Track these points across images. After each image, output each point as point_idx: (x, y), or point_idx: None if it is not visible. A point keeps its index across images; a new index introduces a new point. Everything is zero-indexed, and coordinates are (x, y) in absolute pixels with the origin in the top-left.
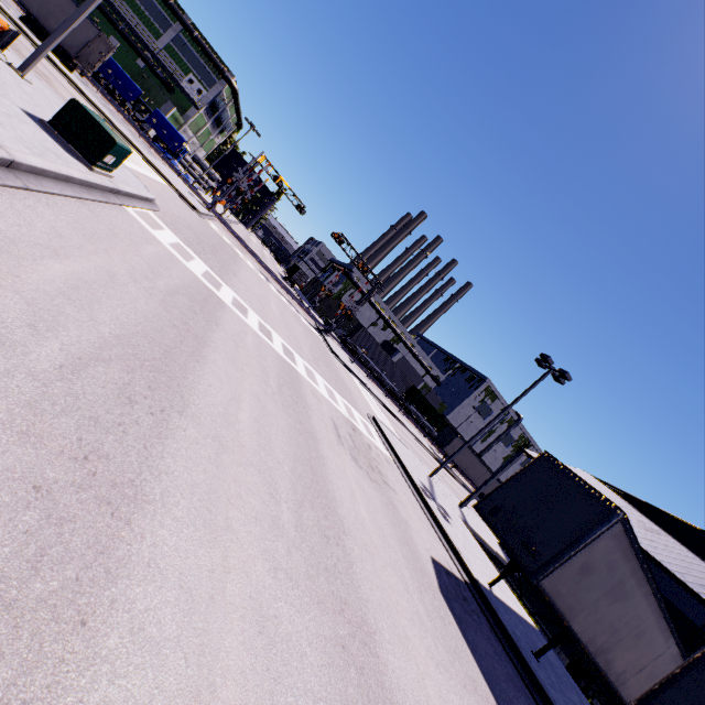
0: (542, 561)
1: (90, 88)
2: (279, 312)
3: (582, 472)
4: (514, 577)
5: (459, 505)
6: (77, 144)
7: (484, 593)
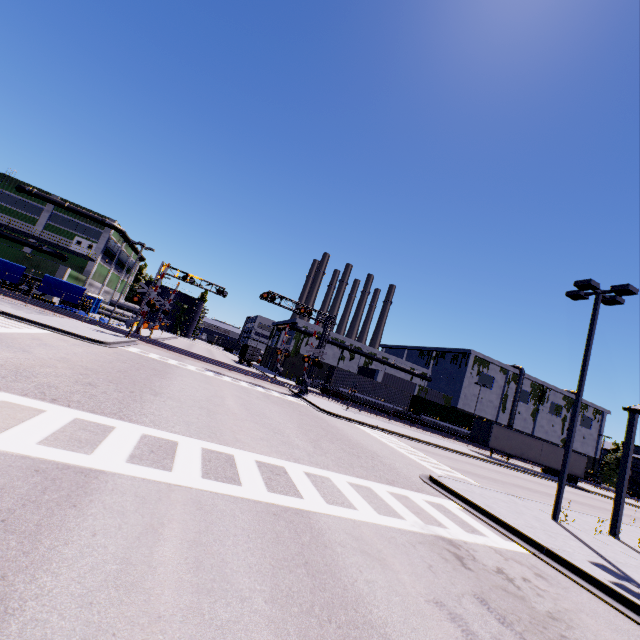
0: None
1: None
2: (240, 405)
3: None
4: None
5: (611, 533)
6: None
7: None
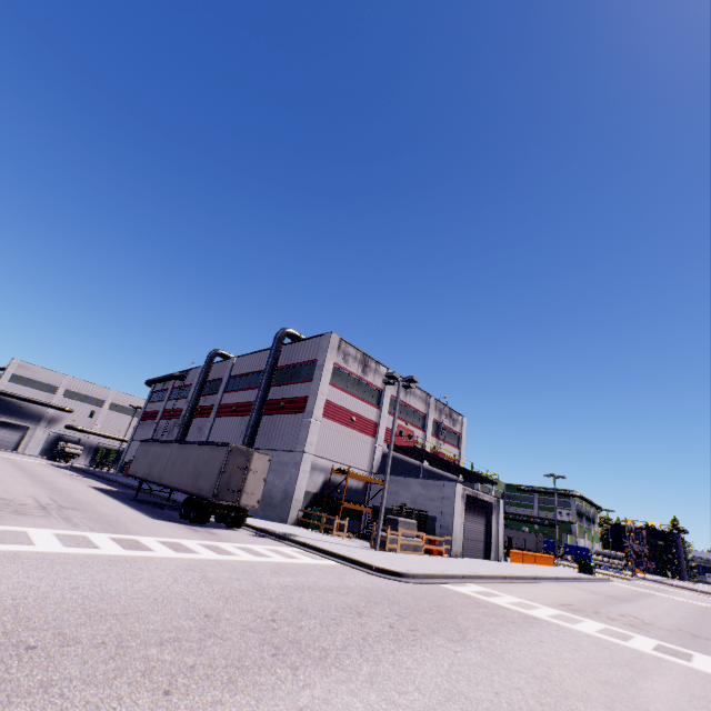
0: None
1: None
2: None
3: None
4: None
5: None
6: (585, 571)
7: None
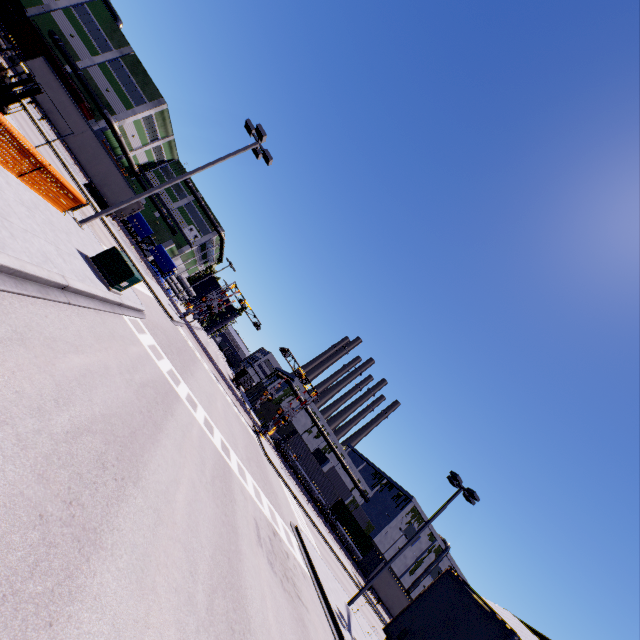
0: None
1: (116, 227)
2: (223, 410)
3: (504, 610)
4: None
5: None
6: (106, 273)
7: None
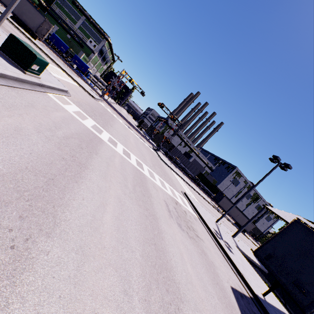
0: (311, 298)
1: (45, 47)
2: (134, 142)
3: (298, 216)
4: (264, 273)
5: (232, 236)
6: (16, 60)
7: (263, 305)
